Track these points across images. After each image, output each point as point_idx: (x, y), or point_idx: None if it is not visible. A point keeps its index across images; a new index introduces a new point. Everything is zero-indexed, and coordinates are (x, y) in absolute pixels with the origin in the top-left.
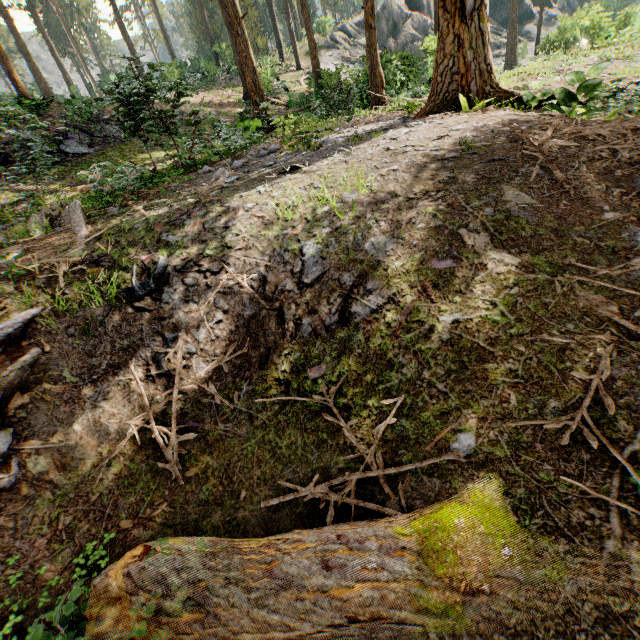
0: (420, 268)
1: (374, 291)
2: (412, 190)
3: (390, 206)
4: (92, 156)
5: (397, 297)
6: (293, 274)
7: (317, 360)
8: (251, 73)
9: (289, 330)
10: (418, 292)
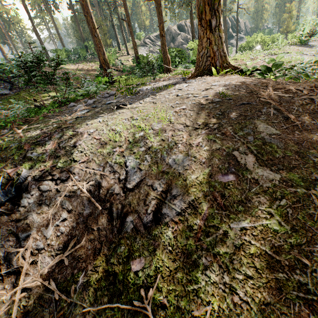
0: (210, 180)
1: (178, 196)
2: (197, 122)
3: (184, 133)
4: (11, 95)
5: (195, 203)
6: (120, 181)
7: (138, 253)
8: (102, 55)
9: (116, 226)
10: (210, 200)
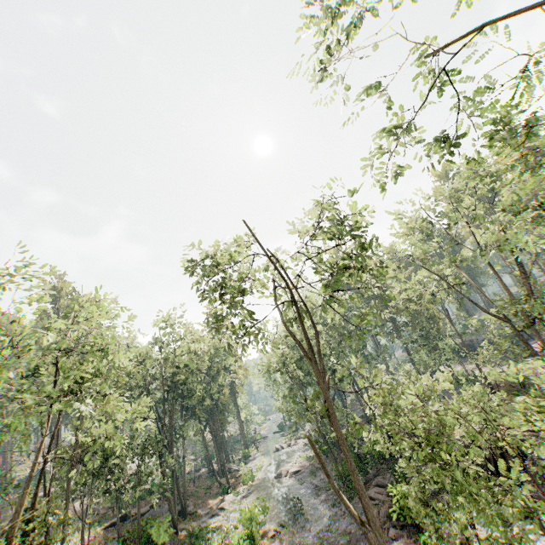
0: None
1: None
2: None
3: None
4: None
5: None
6: None
7: None
8: (10, 478)
9: None
10: None
